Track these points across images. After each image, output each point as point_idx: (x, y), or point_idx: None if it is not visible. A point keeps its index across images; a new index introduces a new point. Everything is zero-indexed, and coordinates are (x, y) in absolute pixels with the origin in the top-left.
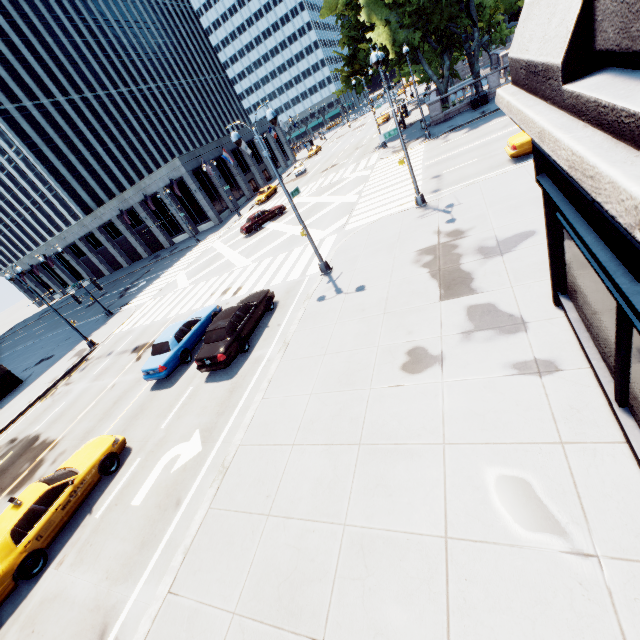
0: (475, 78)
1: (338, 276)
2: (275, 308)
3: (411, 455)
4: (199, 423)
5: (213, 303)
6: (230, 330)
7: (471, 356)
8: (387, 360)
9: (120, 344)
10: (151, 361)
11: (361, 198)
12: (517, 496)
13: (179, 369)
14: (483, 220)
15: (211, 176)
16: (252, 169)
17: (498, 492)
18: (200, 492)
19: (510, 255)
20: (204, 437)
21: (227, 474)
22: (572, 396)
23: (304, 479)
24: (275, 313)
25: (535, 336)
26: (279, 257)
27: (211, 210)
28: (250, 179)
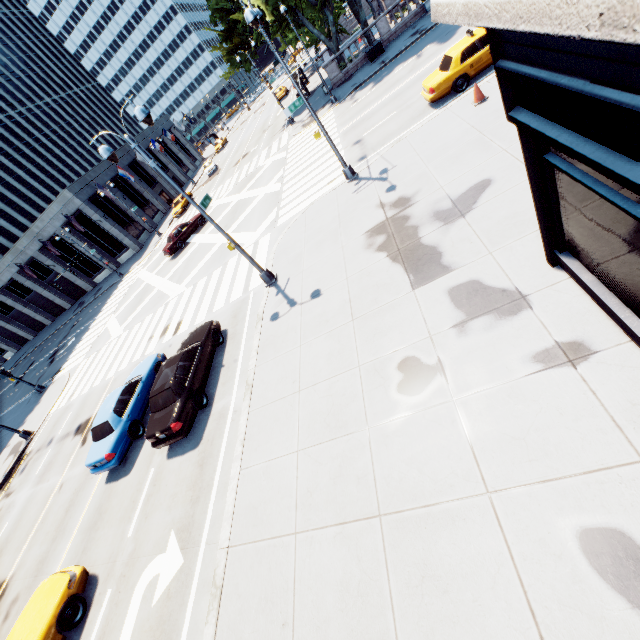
0: (364, 28)
1: (286, 284)
2: (225, 340)
3: (452, 520)
4: (172, 520)
5: (154, 349)
6: (178, 389)
7: (476, 356)
8: (376, 383)
9: (59, 426)
10: (94, 450)
11: (284, 185)
12: (619, 560)
13: (133, 446)
14: (427, 179)
15: (114, 200)
16: (159, 180)
17: (590, 558)
18: (195, 630)
19: (473, 214)
20: (183, 541)
21: (223, 598)
22: (627, 387)
23: (324, 587)
24: (227, 346)
25: (544, 312)
26: (214, 275)
27: (126, 237)
28: (160, 192)
